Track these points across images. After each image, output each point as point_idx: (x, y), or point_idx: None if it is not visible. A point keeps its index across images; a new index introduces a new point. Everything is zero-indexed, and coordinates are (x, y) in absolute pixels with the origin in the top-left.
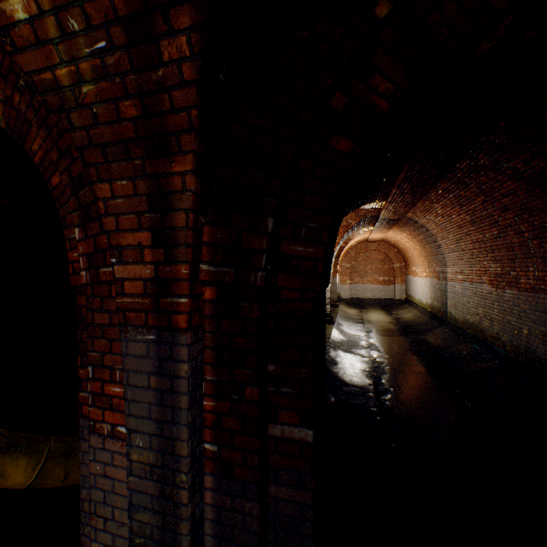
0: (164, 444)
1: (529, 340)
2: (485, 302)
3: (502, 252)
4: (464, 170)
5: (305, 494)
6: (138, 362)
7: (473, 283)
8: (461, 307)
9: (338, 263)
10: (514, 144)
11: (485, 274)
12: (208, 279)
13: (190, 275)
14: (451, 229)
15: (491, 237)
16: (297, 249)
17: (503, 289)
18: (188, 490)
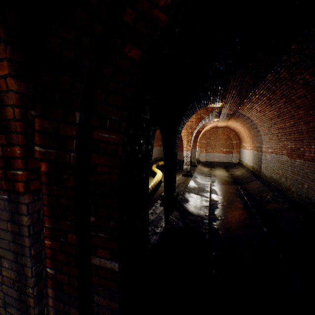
0: (19, 268)
1: (308, 192)
2: (283, 167)
3: (295, 135)
4: (272, 81)
5: (114, 304)
6: (0, 213)
7: (277, 154)
8: (269, 169)
9: (197, 140)
10: (304, 62)
11: (285, 149)
12: (40, 157)
13: (23, 154)
14: (265, 120)
15: (289, 125)
16: (104, 135)
17: (295, 159)
18: (34, 298)
